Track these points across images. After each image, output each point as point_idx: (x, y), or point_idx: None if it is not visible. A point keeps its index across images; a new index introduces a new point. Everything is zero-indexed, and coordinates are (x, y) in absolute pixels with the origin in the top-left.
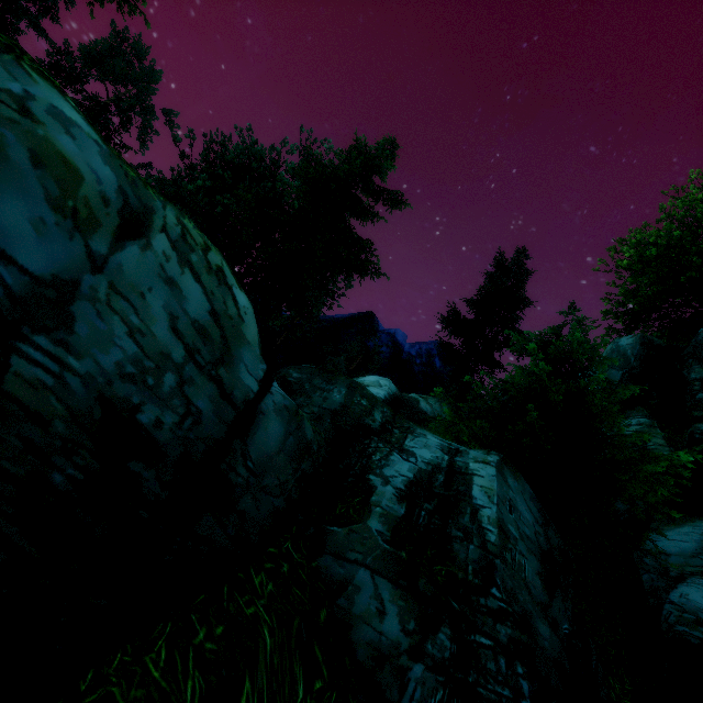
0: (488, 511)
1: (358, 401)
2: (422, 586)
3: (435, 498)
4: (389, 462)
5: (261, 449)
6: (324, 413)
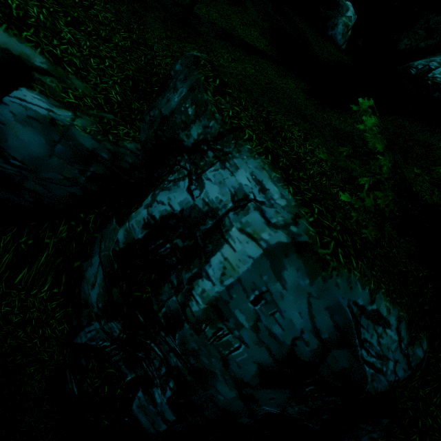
0: (208, 285)
1: (185, 108)
2: (114, 292)
3: (193, 239)
4: (173, 187)
5: (25, 152)
6: (157, 118)
